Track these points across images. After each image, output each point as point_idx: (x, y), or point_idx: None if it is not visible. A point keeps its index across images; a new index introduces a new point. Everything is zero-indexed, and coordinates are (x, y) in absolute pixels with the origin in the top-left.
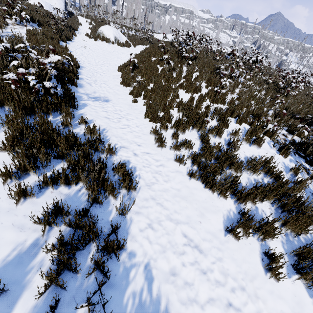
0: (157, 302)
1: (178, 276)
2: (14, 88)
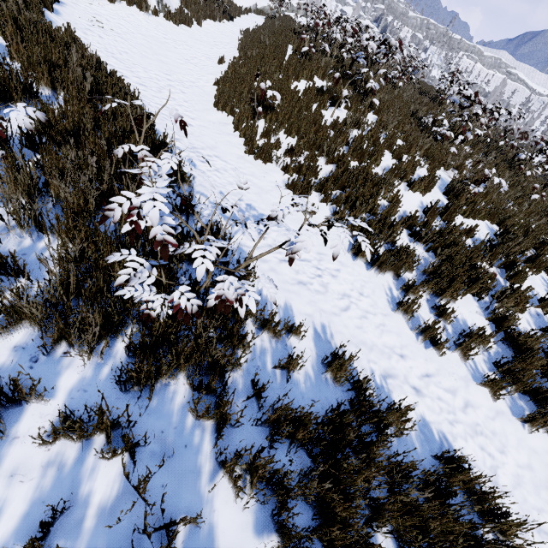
0: None
1: None
2: (164, 315)
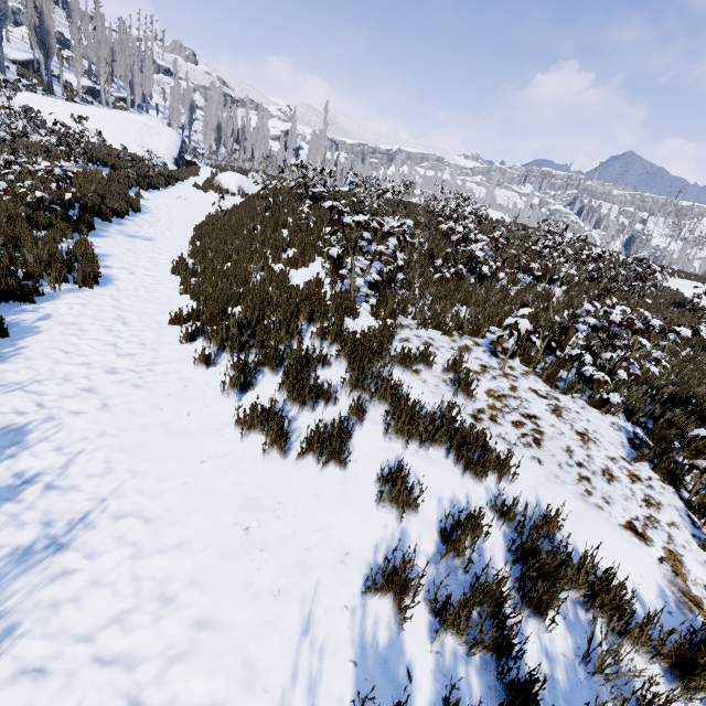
0: (37, 327)
1: (78, 326)
2: (5, 198)
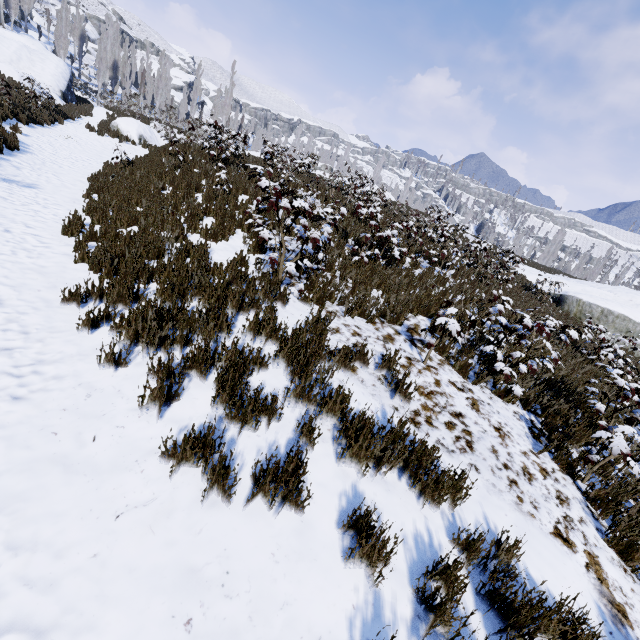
0: None
1: None
2: None
